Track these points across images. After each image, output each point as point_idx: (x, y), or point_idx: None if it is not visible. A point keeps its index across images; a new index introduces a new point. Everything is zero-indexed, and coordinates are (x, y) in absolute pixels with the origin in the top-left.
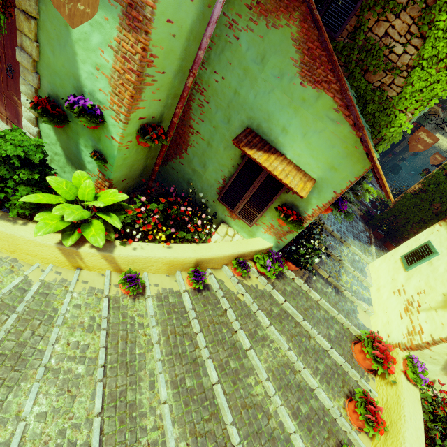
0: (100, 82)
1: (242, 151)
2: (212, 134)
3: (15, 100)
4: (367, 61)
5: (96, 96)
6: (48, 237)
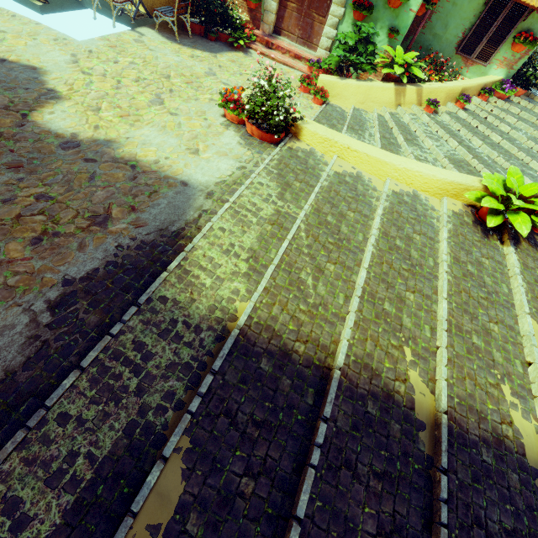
0: None
1: None
2: None
3: (313, 17)
4: None
5: None
6: (387, 84)
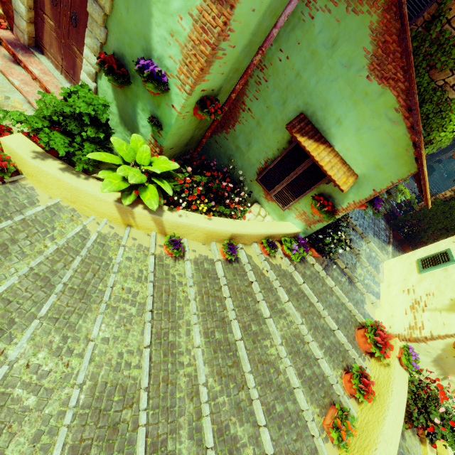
0: (172, 49)
1: (294, 137)
2: (264, 114)
3: (74, 51)
4: (436, 56)
5: (164, 62)
6: (107, 194)
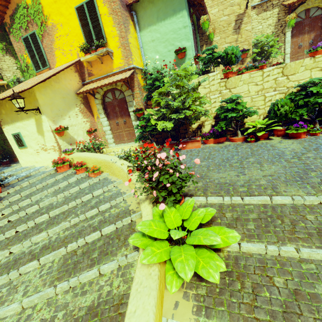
0: None
1: None
2: None
3: None
4: None
5: None
6: None
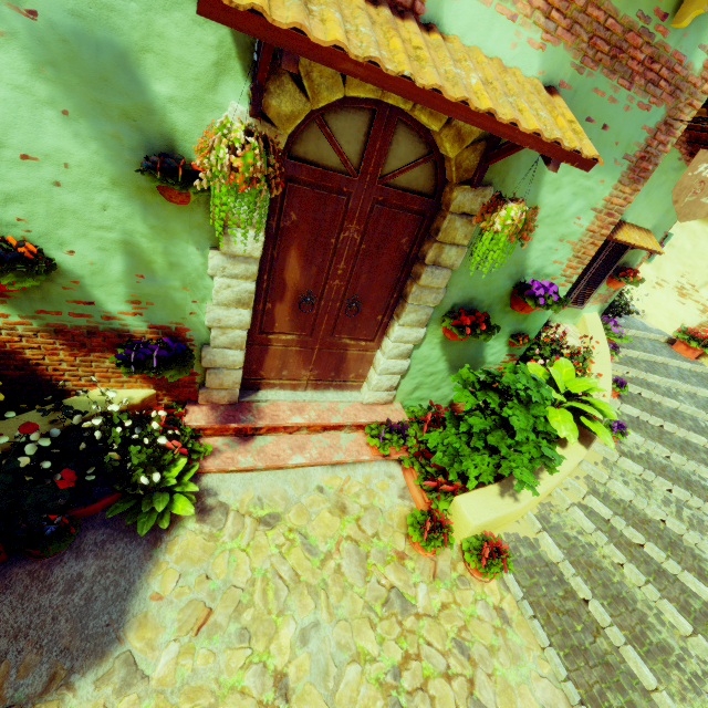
0: (559, 253)
1: (612, 240)
2: None
3: (344, 345)
4: None
5: (543, 271)
6: (574, 451)
